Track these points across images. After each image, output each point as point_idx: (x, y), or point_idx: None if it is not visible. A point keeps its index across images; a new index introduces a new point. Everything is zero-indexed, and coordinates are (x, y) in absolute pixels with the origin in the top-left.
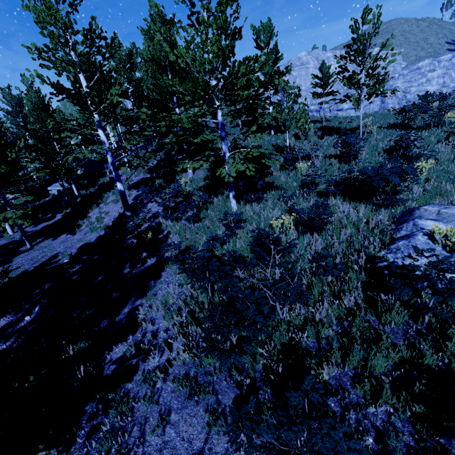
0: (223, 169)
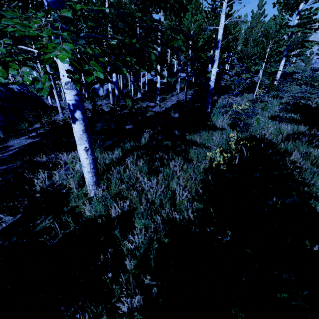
0: (287, 69)
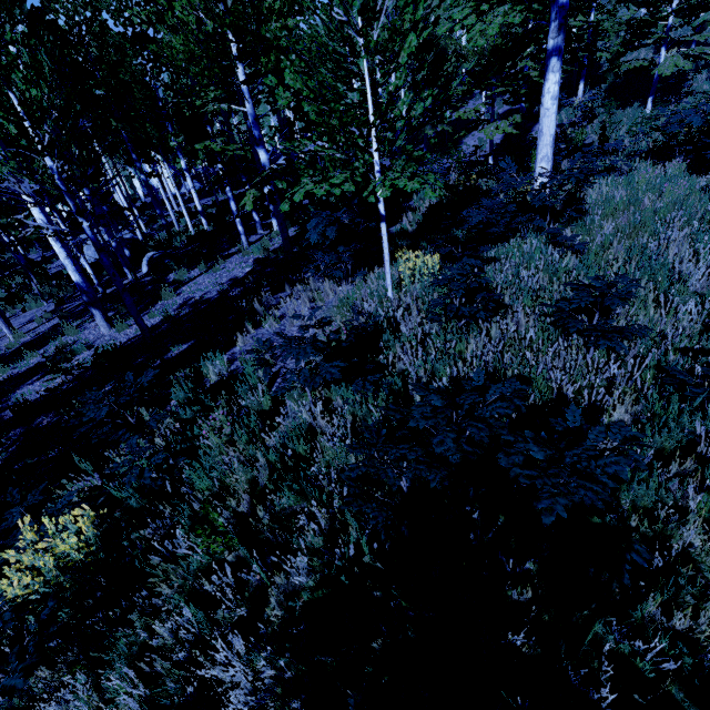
0: (660, 68)
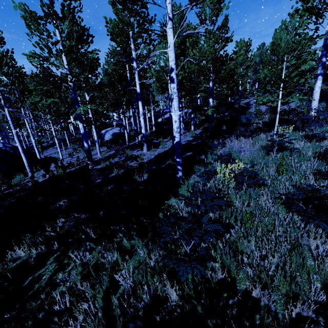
0: None
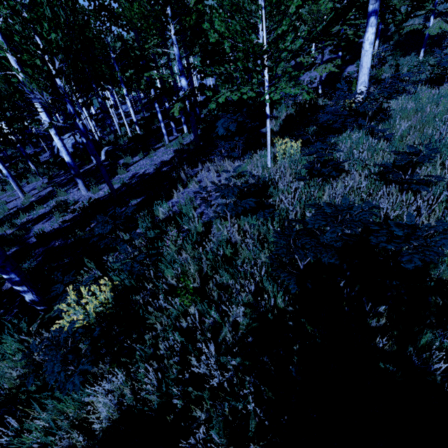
0: (430, 29)
